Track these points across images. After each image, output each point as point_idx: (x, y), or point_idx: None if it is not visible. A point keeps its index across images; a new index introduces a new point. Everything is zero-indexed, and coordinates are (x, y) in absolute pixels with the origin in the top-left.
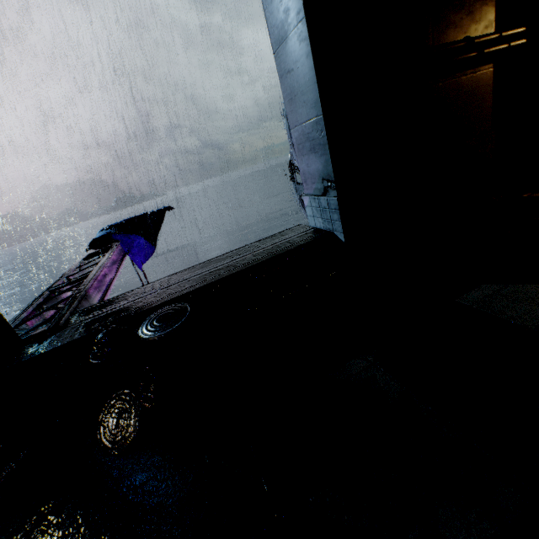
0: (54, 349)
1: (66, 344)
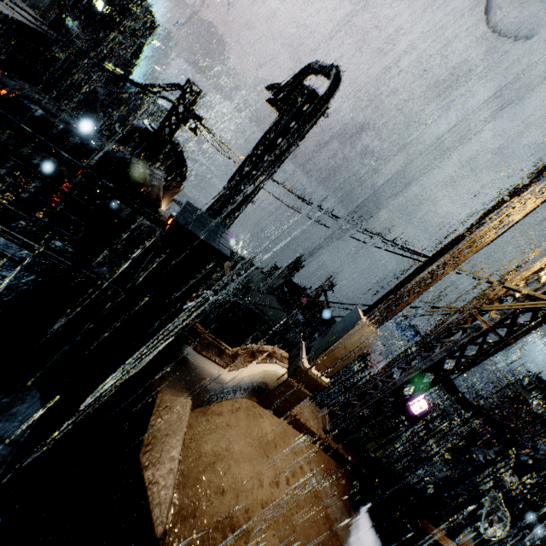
0: (472, 430)
1: (473, 431)
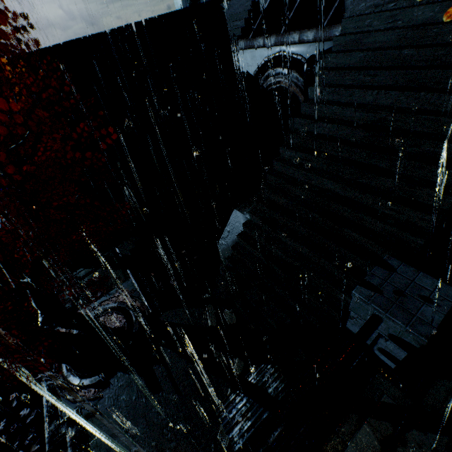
0: None
1: None
